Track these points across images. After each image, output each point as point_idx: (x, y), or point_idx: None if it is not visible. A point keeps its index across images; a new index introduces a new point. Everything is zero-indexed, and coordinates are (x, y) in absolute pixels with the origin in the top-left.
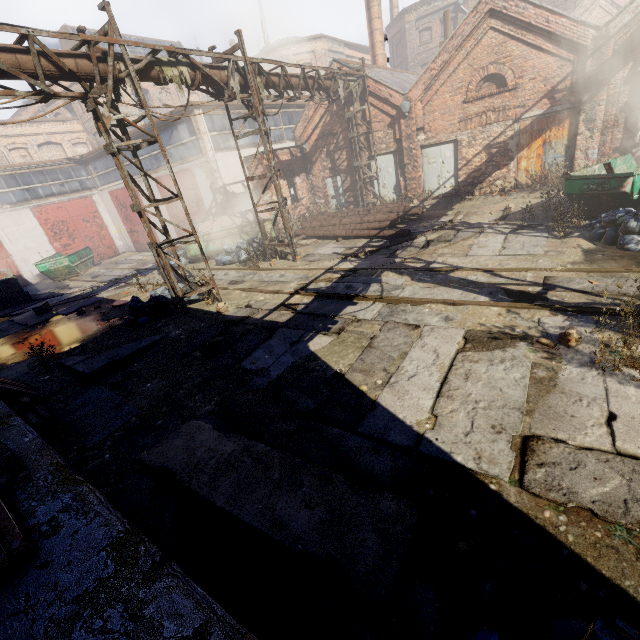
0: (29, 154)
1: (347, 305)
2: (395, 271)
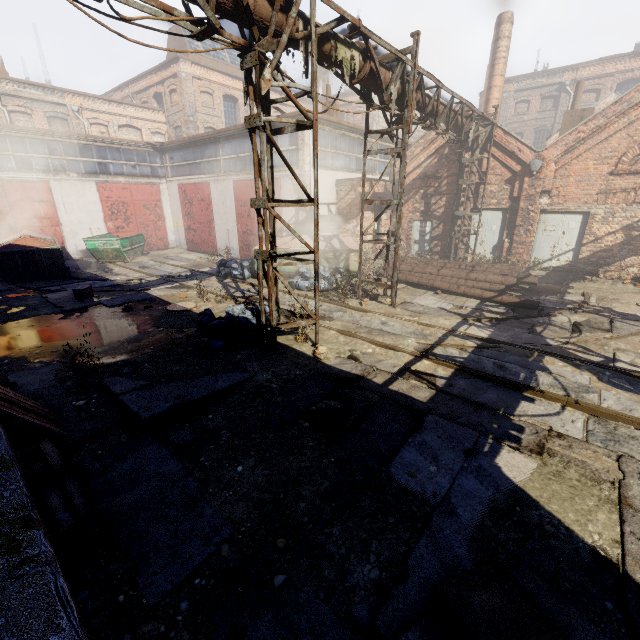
0: (108, 132)
1: (519, 399)
2: (563, 359)
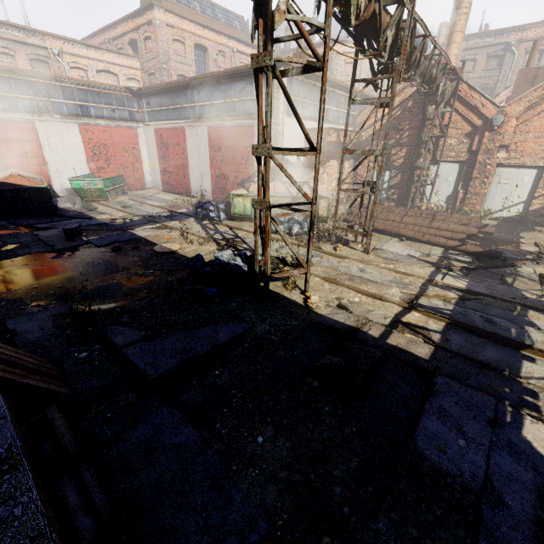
0: (87, 76)
1: (519, 358)
2: None
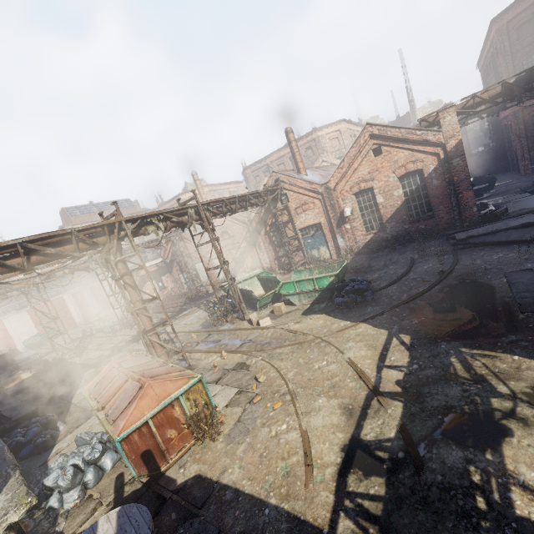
0: None
1: (116, 354)
2: None
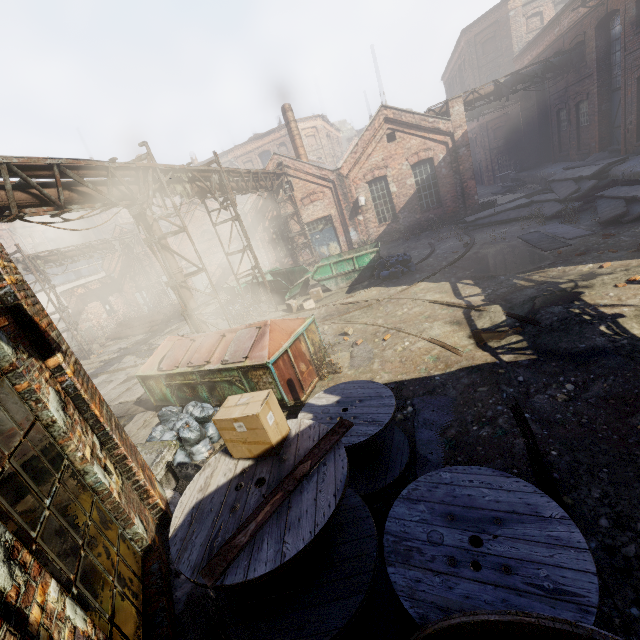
0: None
1: (93, 379)
2: (132, 354)
